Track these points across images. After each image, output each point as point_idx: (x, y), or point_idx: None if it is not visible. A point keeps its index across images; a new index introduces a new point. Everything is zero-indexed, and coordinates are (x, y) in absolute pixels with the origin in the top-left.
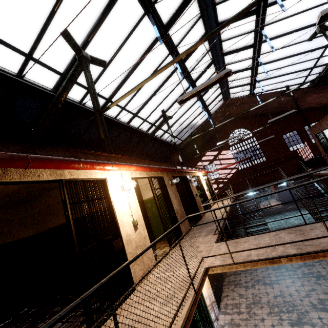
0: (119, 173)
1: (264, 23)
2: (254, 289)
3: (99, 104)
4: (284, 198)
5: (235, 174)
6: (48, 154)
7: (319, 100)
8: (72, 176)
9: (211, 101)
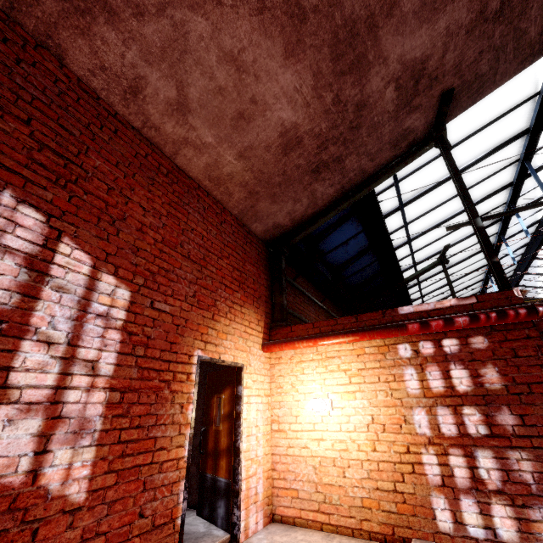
0: None
1: None
2: None
3: None
4: None
5: None
6: None
7: None
8: None
9: None
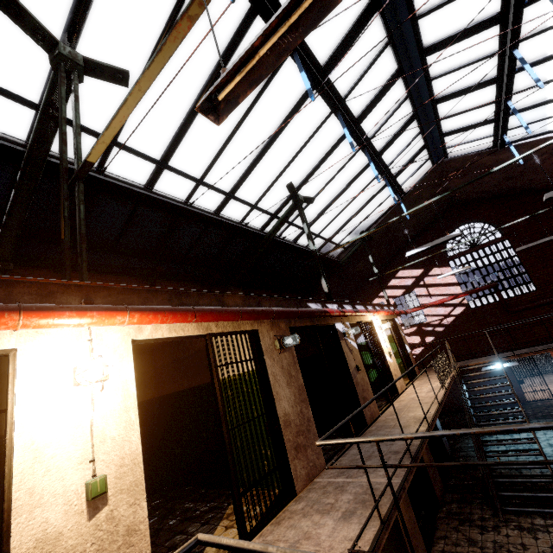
0: (82, 331)
1: None
2: None
3: (78, 158)
4: None
5: (461, 317)
6: None
7: None
8: None
9: (403, 165)
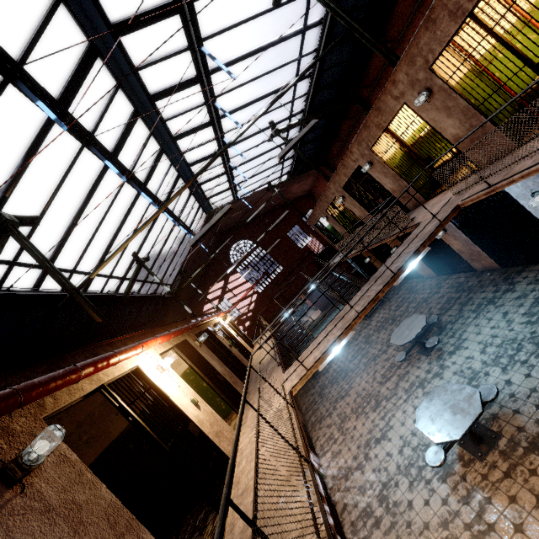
0: (145, 355)
1: (223, 132)
2: (337, 409)
3: (67, 279)
4: (319, 304)
5: (258, 300)
6: (72, 362)
7: (302, 189)
8: (108, 377)
9: (192, 220)
